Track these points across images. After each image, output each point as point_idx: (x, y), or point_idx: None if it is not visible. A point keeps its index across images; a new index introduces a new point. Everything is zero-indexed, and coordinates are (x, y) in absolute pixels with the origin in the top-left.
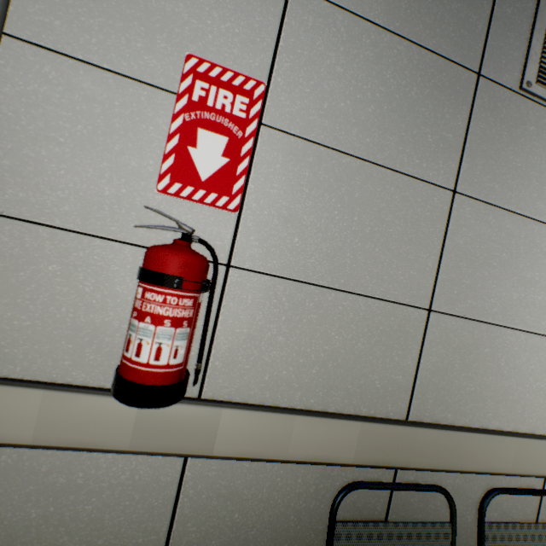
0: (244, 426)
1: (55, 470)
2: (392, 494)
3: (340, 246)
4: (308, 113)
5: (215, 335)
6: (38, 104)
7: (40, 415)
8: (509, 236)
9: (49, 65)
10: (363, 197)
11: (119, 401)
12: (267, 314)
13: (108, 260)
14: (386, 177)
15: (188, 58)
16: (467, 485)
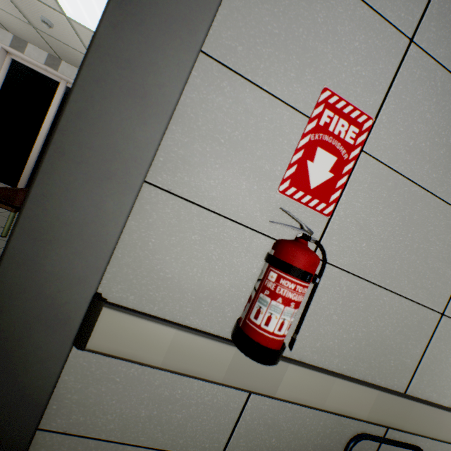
0: (300, 380)
1: (163, 385)
2: (381, 445)
3: (393, 255)
4: (397, 147)
5: None
6: (212, 110)
7: (170, 347)
8: None
9: (226, 80)
10: (419, 219)
11: (247, 355)
12: (330, 297)
13: (232, 238)
14: (439, 206)
15: (324, 90)
16: (432, 448)
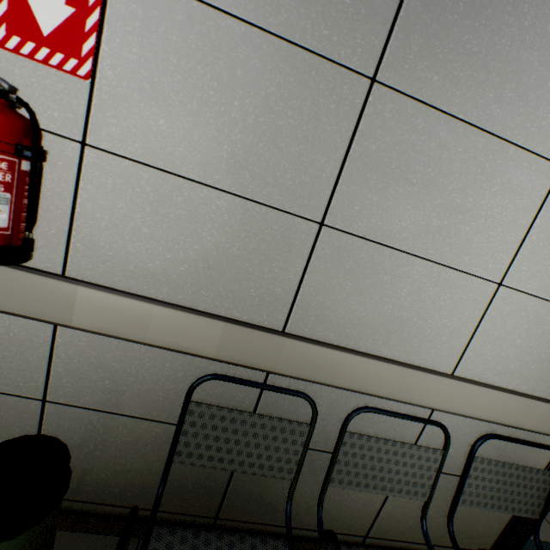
0: (101, 306)
1: None
2: (262, 394)
3: (216, 136)
4: None
5: (75, 217)
6: None
7: None
8: (442, 148)
9: None
10: (248, 76)
11: None
12: (130, 203)
13: None
14: (281, 51)
15: None
16: (343, 401)
